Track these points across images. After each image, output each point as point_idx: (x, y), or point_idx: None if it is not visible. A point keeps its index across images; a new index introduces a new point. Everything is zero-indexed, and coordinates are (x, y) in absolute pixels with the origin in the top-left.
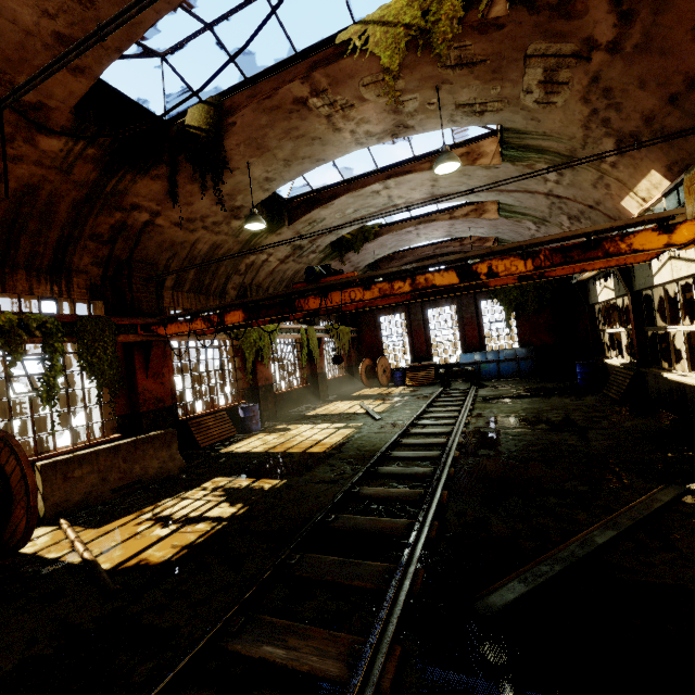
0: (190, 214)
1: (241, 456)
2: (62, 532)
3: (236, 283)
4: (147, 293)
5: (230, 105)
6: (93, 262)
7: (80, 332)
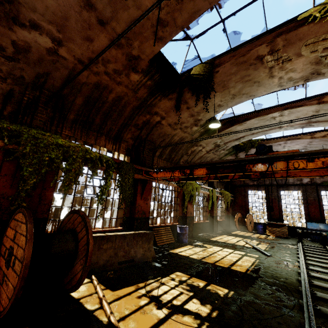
0: (177, 120)
1: (185, 259)
2: (93, 286)
3: (184, 160)
4: (149, 156)
5: (218, 62)
6: (131, 137)
7: (121, 168)
